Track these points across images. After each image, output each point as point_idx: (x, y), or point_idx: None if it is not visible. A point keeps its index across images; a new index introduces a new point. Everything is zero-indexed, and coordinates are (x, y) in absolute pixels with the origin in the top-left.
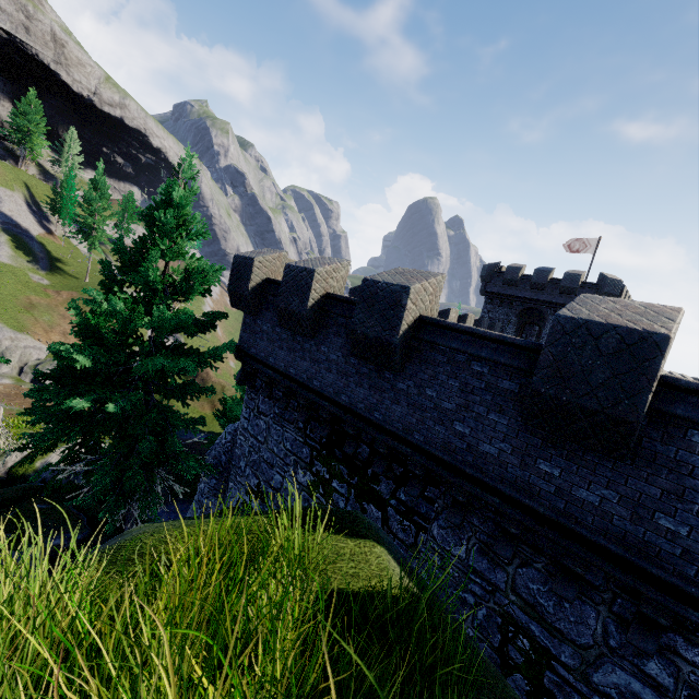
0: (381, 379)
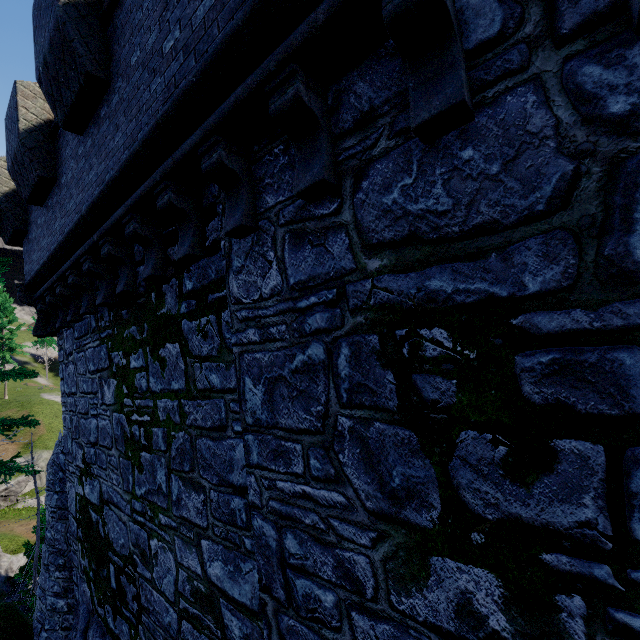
0: (100, 127)
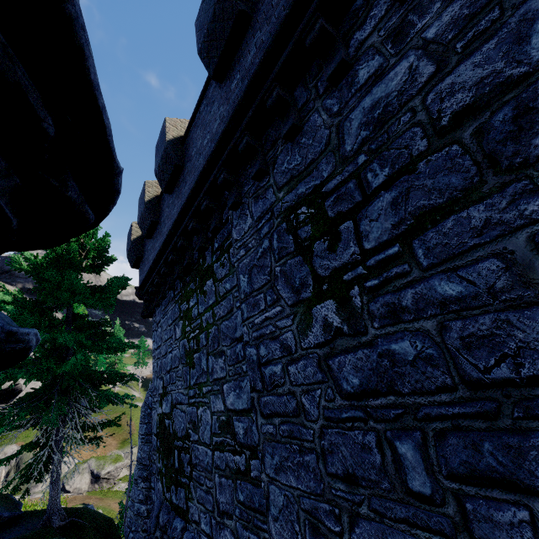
0: (179, 186)
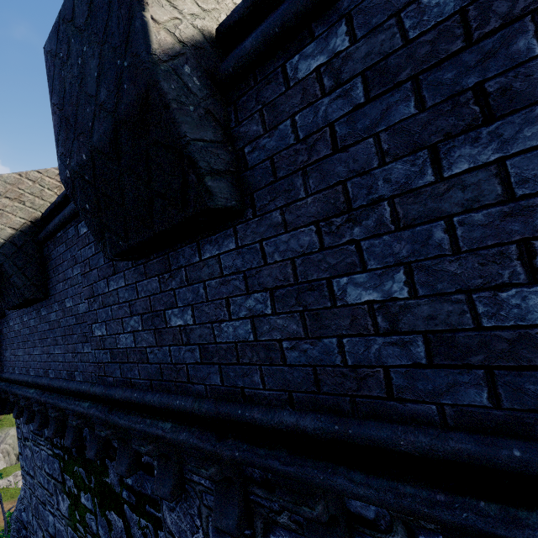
0: (42, 322)
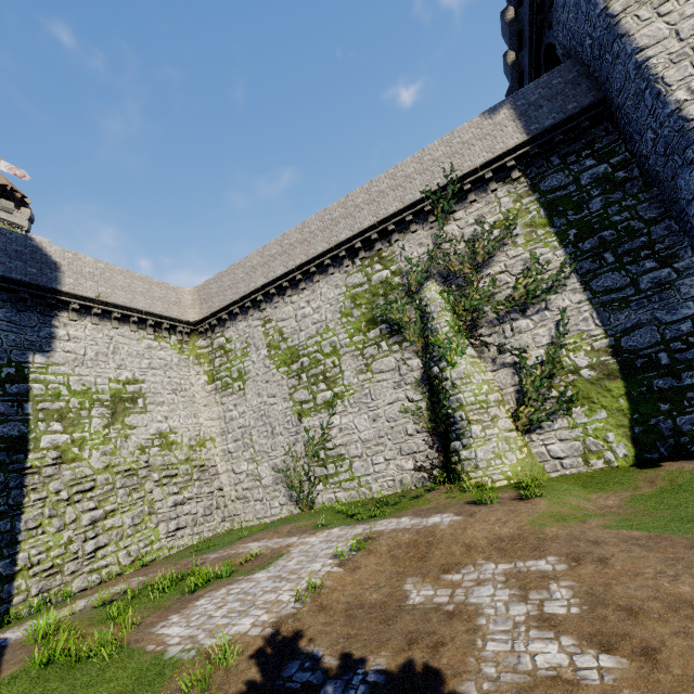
0: None
